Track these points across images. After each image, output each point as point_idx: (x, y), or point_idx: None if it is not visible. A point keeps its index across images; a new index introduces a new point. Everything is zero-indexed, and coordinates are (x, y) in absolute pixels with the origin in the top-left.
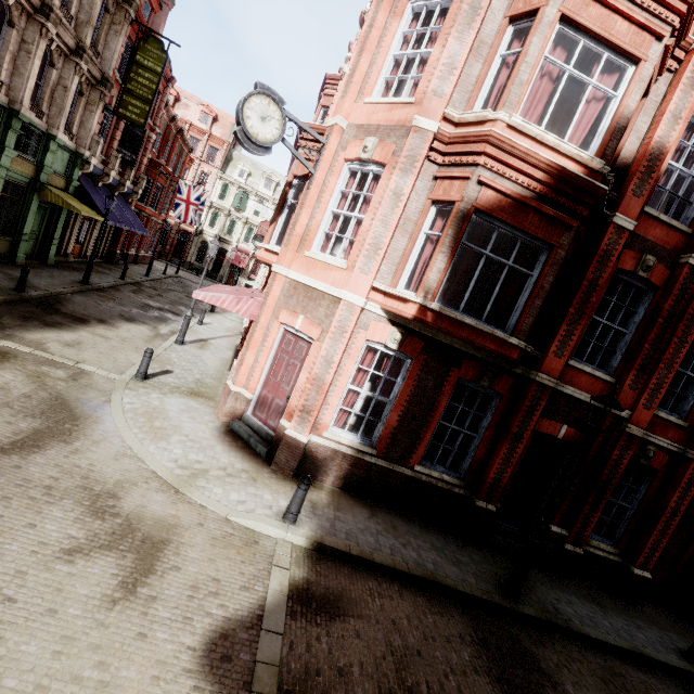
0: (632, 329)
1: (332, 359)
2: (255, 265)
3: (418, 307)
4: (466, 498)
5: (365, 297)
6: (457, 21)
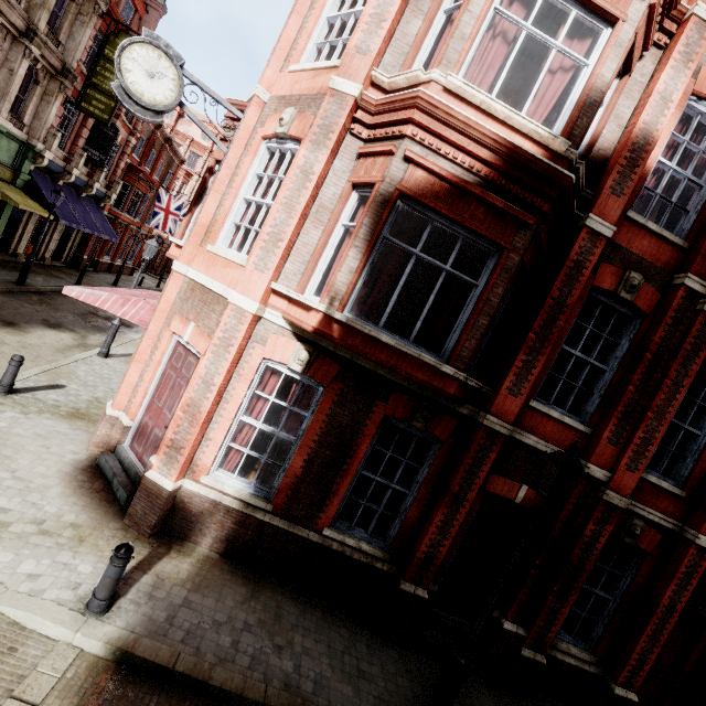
0: (614, 365)
1: (212, 380)
2: None
3: (320, 317)
4: (392, 576)
5: (260, 301)
6: None
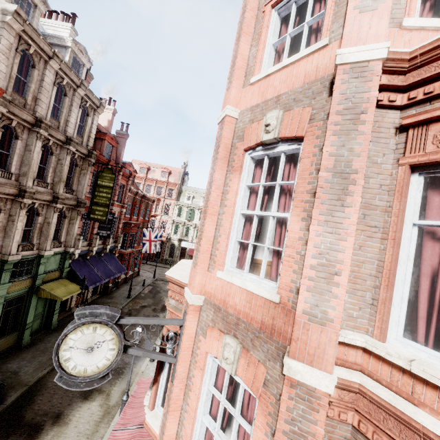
0: None
1: None
2: None
3: None
4: None
5: None
6: (316, 196)
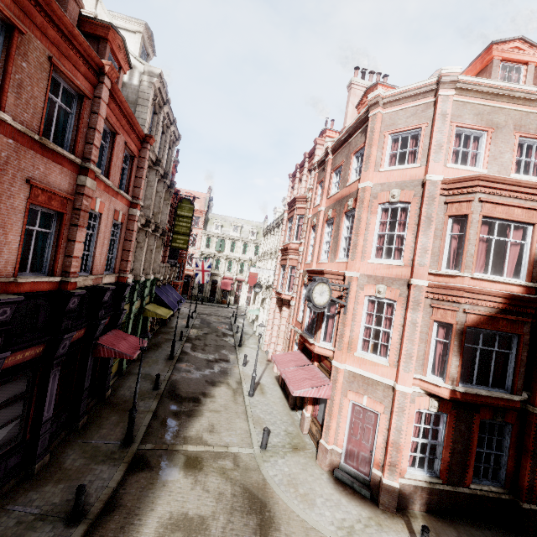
0: None
1: (400, 428)
2: (238, 285)
3: (449, 390)
4: (512, 501)
5: (411, 386)
6: (420, 226)
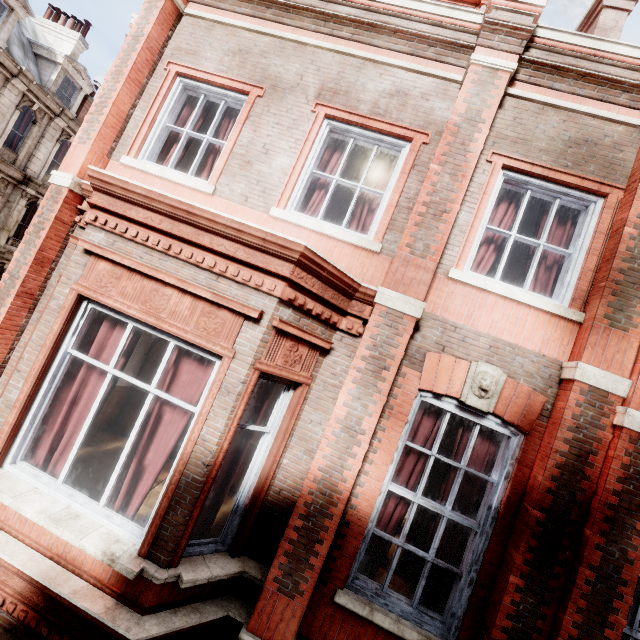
0: None
1: None
2: None
3: None
4: None
5: None
6: None
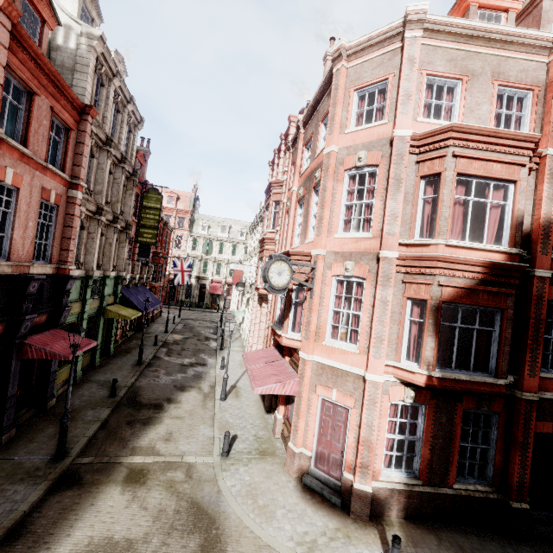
0: None
1: (372, 424)
2: (228, 288)
3: (425, 377)
4: (501, 500)
5: (383, 374)
6: (388, 189)
